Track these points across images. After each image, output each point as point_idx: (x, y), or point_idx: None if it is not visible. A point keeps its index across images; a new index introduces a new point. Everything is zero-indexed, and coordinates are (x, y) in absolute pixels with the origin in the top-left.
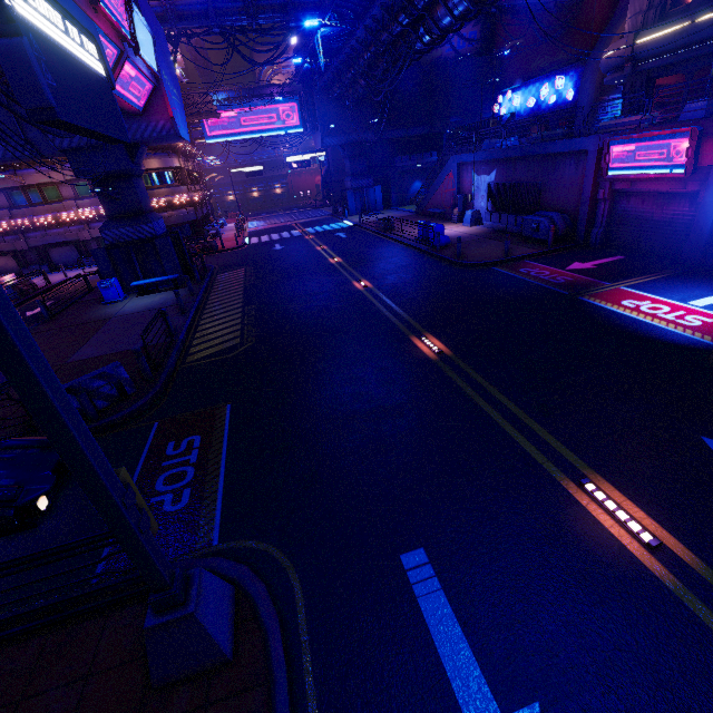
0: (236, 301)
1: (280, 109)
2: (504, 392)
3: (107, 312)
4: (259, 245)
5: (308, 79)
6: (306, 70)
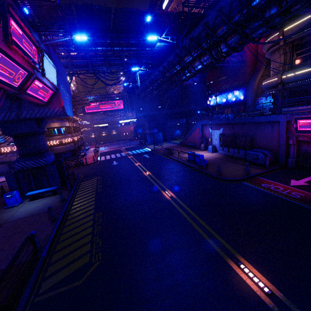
0: (90, 207)
1: (116, 102)
2: None
3: (3, 217)
4: (105, 161)
5: (130, 91)
6: (130, 88)
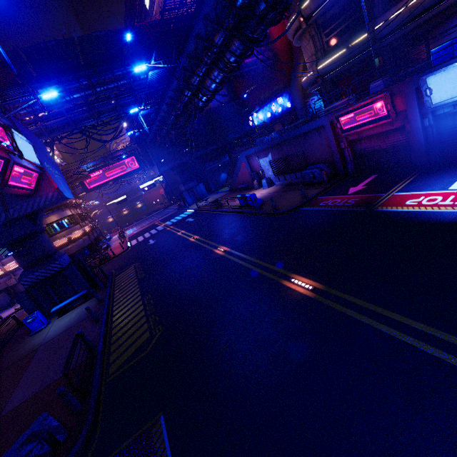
0: (135, 295)
1: (127, 161)
2: (393, 310)
3: (35, 342)
4: (138, 245)
5: (139, 141)
6: (138, 136)
